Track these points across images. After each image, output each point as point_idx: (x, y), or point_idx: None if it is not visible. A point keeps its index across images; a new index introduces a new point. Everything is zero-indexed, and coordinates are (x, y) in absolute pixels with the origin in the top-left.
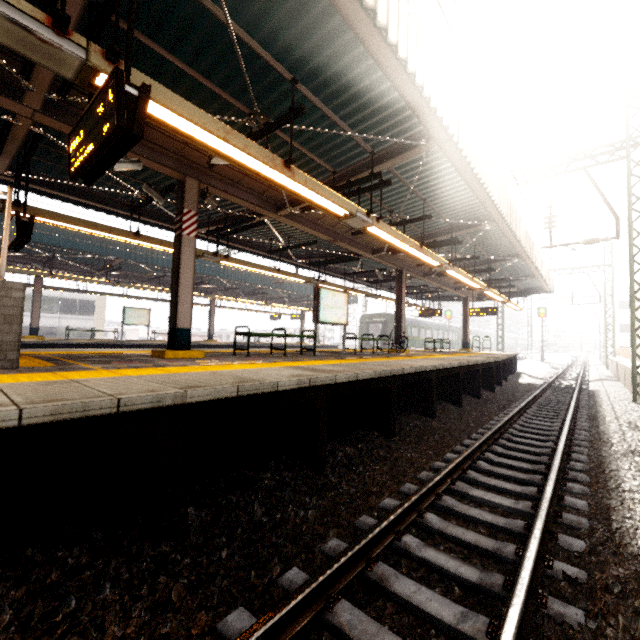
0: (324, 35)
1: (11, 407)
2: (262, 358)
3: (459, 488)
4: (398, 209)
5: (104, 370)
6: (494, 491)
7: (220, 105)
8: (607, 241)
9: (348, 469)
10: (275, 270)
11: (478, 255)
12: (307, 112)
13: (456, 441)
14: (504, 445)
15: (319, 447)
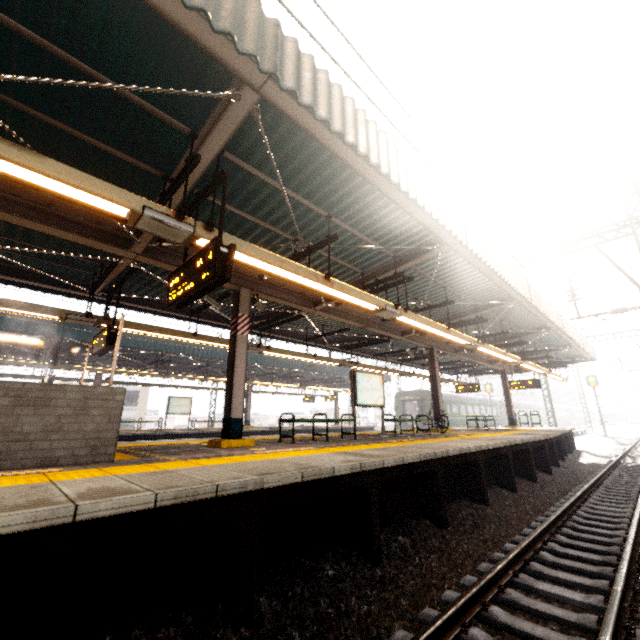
0: (351, 187)
1: (149, 492)
2: (307, 444)
3: (523, 581)
4: (422, 296)
5: (181, 461)
6: (562, 585)
7: (271, 236)
8: (636, 309)
9: (404, 560)
10: (311, 356)
11: (507, 329)
12: (339, 234)
13: (515, 530)
14: (569, 534)
15: (373, 535)
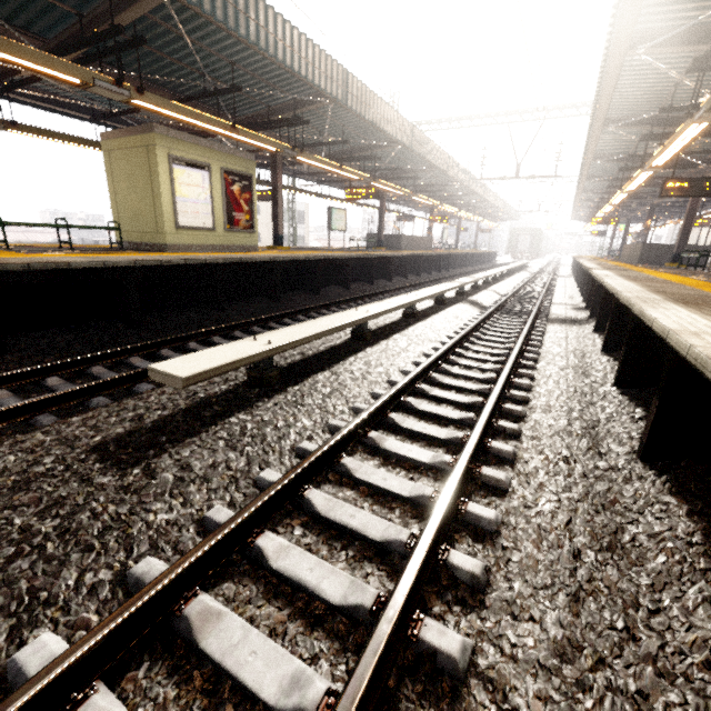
0: None
1: None
2: None
3: None
4: None
5: None
6: None
7: None
8: None
9: None
10: None
11: None
12: None
13: None
14: None
15: None
